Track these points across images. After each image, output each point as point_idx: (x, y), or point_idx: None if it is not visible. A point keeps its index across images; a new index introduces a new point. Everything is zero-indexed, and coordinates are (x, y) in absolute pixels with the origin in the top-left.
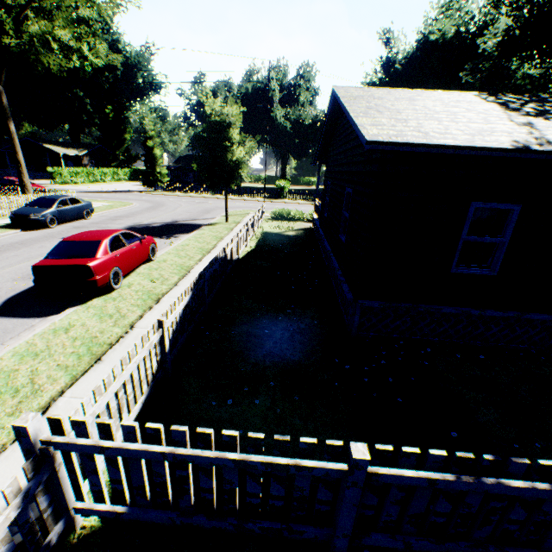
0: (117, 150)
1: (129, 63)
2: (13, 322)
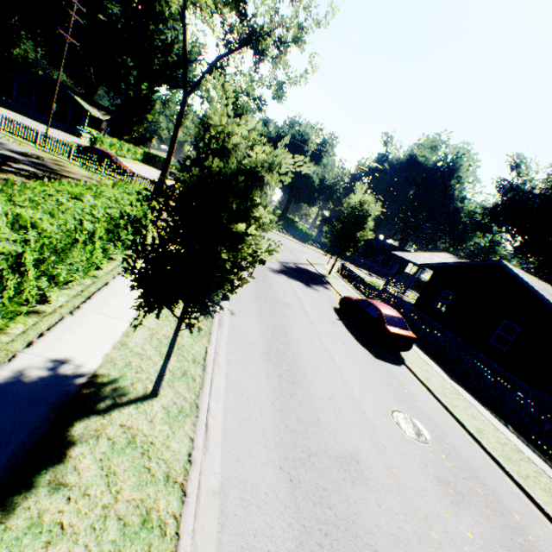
0: (135, 126)
1: (180, 54)
2: (395, 367)
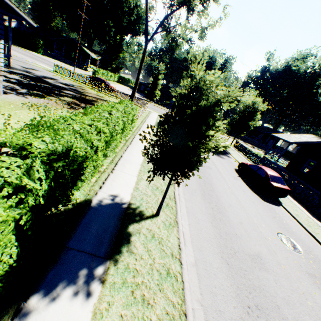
0: (113, 61)
1: (138, 14)
2: (275, 207)
